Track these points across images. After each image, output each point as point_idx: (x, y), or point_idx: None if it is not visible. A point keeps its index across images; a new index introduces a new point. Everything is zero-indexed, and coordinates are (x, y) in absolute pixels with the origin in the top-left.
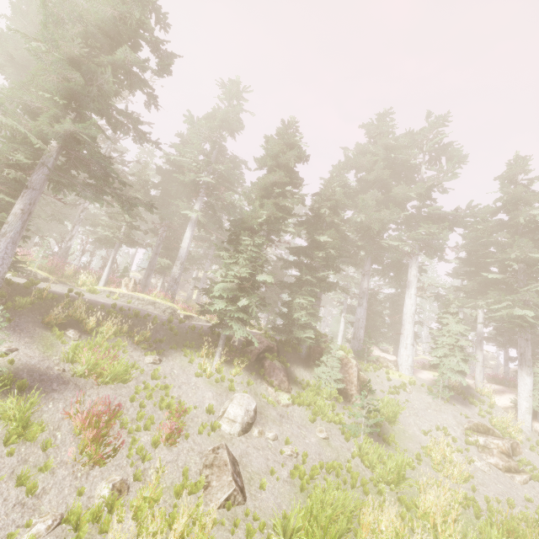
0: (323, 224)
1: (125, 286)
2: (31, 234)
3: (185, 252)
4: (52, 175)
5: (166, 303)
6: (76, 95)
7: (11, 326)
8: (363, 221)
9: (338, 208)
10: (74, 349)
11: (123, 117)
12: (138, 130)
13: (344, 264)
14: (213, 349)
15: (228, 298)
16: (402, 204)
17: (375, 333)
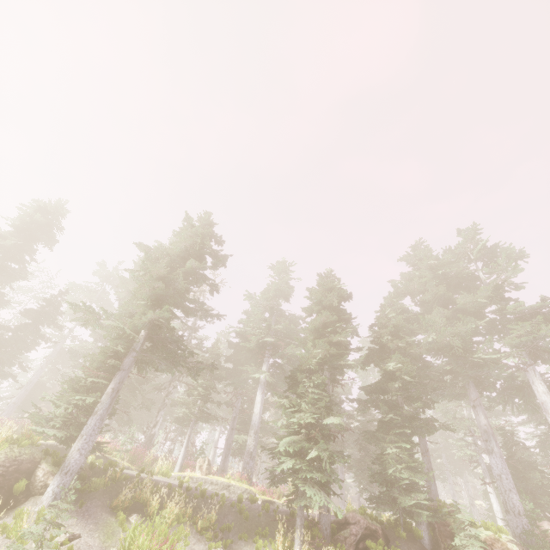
0: (390, 352)
1: (199, 469)
2: (123, 424)
3: (258, 418)
4: (138, 356)
5: (241, 485)
6: (160, 297)
7: (82, 511)
8: (438, 340)
9: (406, 335)
10: (132, 534)
11: (192, 304)
12: (203, 310)
13: (442, 398)
14: (291, 535)
15: (298, 455)
16: (479, 313)
17: (542, 501)
